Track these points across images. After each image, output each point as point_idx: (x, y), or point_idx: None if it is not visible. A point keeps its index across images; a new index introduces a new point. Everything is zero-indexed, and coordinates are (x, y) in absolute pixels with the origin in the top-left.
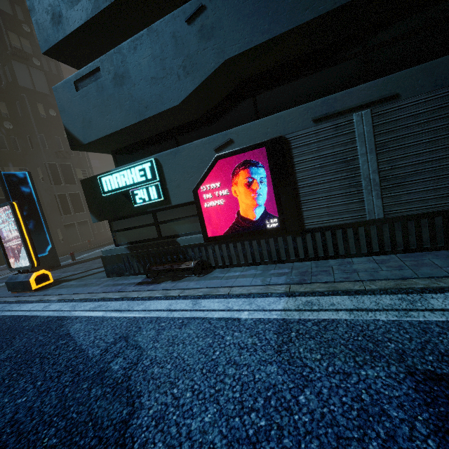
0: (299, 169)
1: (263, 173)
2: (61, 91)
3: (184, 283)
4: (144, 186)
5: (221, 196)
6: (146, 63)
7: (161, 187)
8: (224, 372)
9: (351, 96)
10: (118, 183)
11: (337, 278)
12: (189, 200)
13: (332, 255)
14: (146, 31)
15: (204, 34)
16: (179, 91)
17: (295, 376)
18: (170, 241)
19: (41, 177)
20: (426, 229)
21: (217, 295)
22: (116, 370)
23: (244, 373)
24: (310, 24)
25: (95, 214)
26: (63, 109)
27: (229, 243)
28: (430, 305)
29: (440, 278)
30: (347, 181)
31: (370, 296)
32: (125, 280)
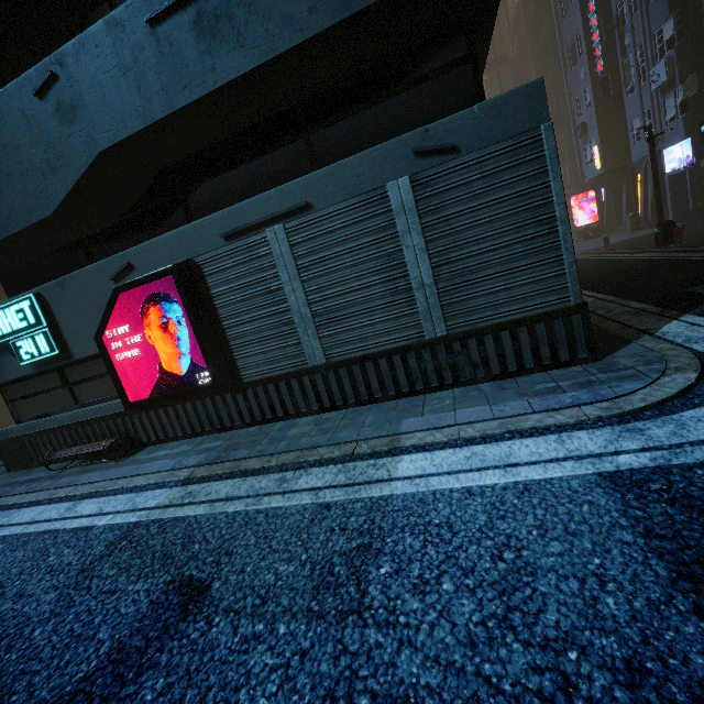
0: (220, 303)
1: (180, 310)
2: None
3: (89, 475)
4: (28, 335)
5: (135, 344)
6: None
7: (52, 335)
8: None
9: (260, 206)
10: None
11: (253, 452)
12: (95, 351)
13: (282, 416)
14: None
15: (64, 114)
16: (48, 195)
17: (63, 603)
18: (83, 412)
19: None
20: (374, 375)
21: (110, 490)
22: None
23: (16, 607)
24: (199, 106)
25: None
26: None
27: (158, 408)
28: (293, 485)
29: (345, 444)
30: (277, 317)
31: (261, 476)
32: (25, 476)
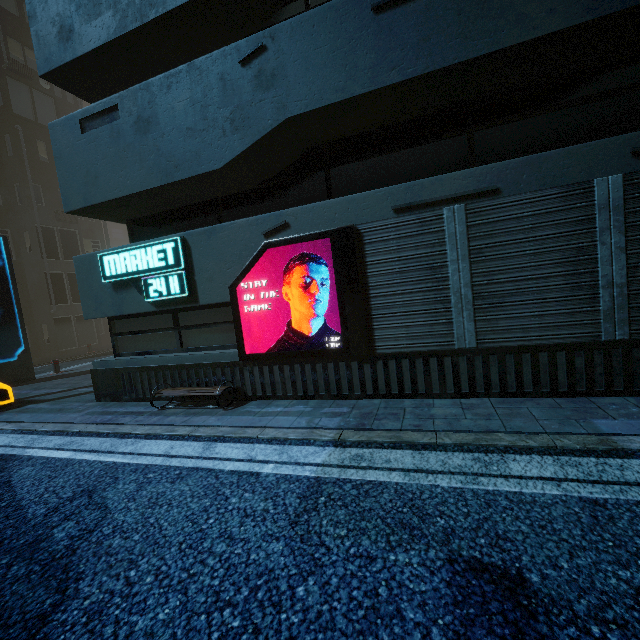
0: (373, 272)
1: (326, 273)
2: (60, 130)
3: (202, 418)
4: (162, 275)
5: (268, 299)
6: (182, 108)
7: (186, 278)
8: (211, 548)
9: (443, 184)
10: (127, 266)
11: (406, 425)
12: (223, 299)
13: (410, 393)
14: (186, 67)
15: (262, 81)
16: (223, 151)
17: (303, 558)
18: (192, 356)
19: (27, 245)
20: (529, 368)
21: (241, 437)
22: (60, 539)
23: (237, 551)
24: (397, 88)
25: (89, 307)
26: (60, 155)
27: (273, 364)
28: (507, 470)
29: (532, 435)
30: (433, 294)
31: (440, 453)
32: (121, 408)
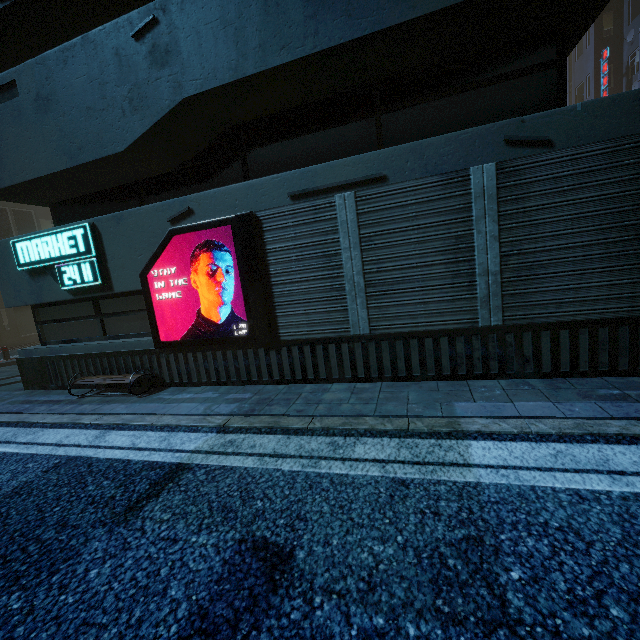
0: (273, 260)
1: (231, 260)
2: None
3: (112, 406)
4: (75, 262)
5: (178, 286)
6: (80, 85)
7: (98, 266)
8: (40, 535)
9: (334, 171)
10: (40, 253)
11: (291, 410)
12: (137, 287)
13: (312, 378)
14: (80, 40)
15: (157, 57)
16: (124, 132)
17: (116, 543)
18: (112, 344)
19: None
20: (416, 353)
21: (138, 425)
22: None
23: (61, 538)
24: (291, 68)
25: (9, 295)
26: None
27: (187, 352)
28: (351, 453)
29: (395, 418)
30: (329, 282)
31: (306, 437)
32: (44, 396)
